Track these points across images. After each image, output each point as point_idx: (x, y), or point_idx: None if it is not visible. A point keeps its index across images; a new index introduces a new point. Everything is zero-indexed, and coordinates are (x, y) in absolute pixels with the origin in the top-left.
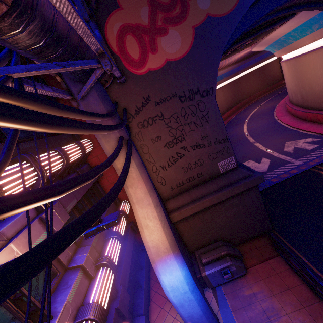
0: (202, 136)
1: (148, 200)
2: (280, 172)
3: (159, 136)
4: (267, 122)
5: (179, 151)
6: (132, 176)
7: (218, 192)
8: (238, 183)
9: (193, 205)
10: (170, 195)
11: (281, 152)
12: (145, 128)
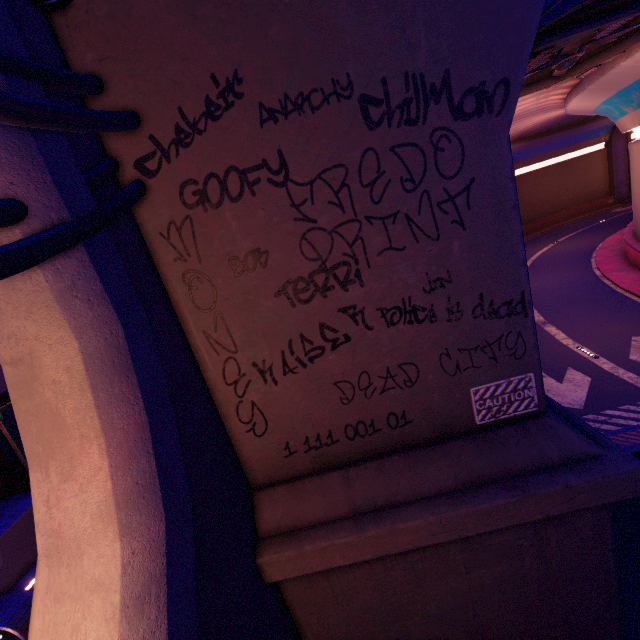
0: (428, 277)
1: (105, 557)
2: (627, 421)
3: (263, 249)
4: (576, 281)
5: (334, 322)
6: (57, 412)
7: (458, 500)
8: (541, 481)
9: (352, 532)
10: (280, 472)
11: (623, 361)
12: (208, 211)
